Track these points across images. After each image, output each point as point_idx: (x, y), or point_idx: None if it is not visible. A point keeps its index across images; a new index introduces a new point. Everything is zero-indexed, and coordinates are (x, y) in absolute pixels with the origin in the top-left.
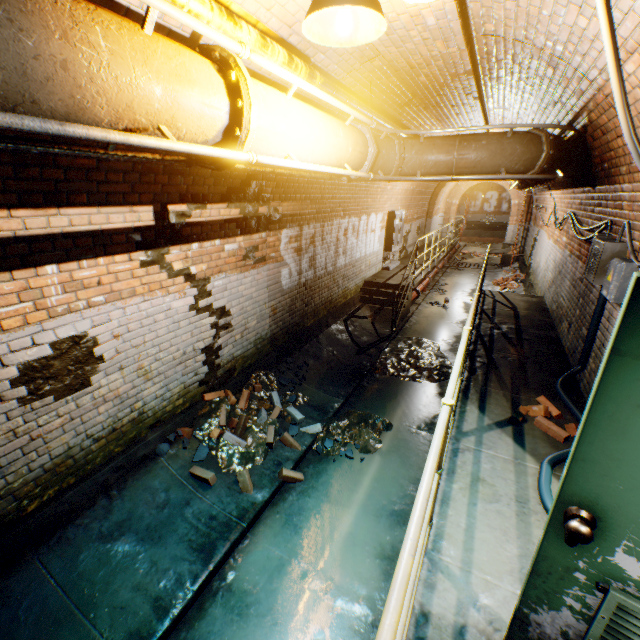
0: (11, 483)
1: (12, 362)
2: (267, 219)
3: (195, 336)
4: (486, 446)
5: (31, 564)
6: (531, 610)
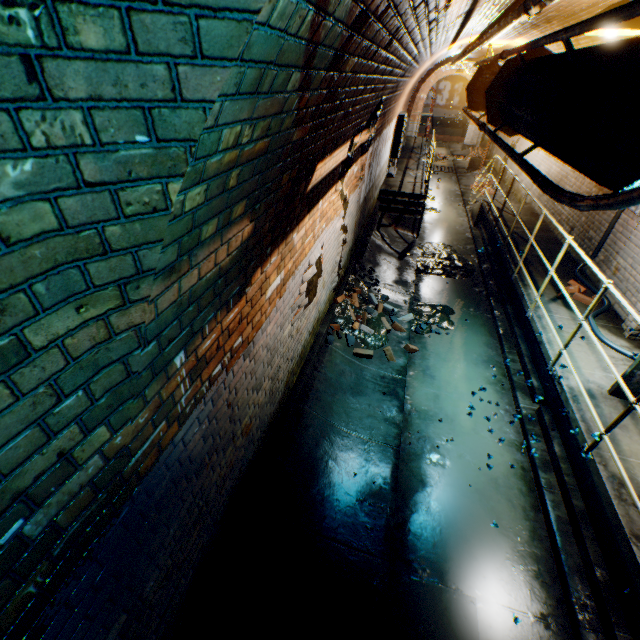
0: (293, 365)
1: (305, 279)
2: (371, 140)
3: (336, 252)
4: (553, 313)
5: (309, 412)
6: (638, 370)
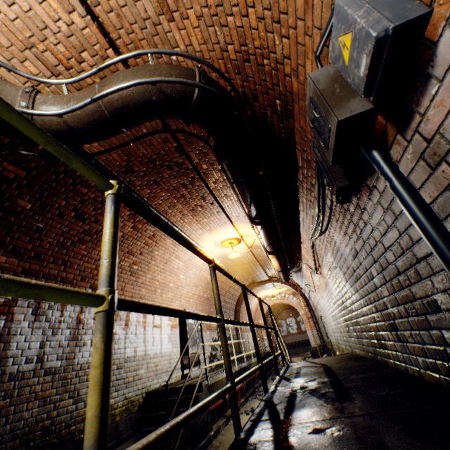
0: None
1: None
2: None
3: None
4: None
5: None
6: None
